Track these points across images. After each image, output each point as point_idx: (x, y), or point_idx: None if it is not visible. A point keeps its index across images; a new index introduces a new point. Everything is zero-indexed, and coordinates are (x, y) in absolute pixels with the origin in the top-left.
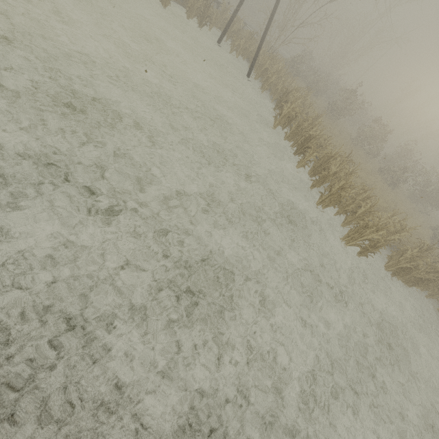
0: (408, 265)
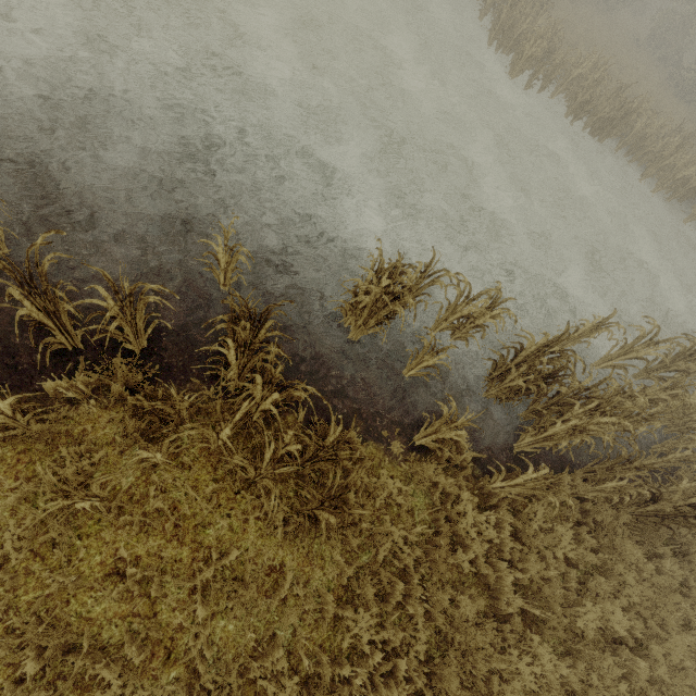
0: (585, 97)
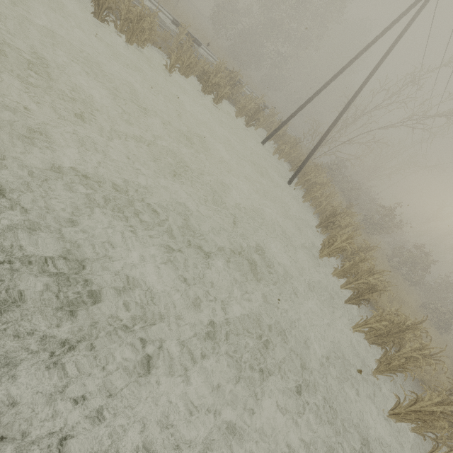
0: None
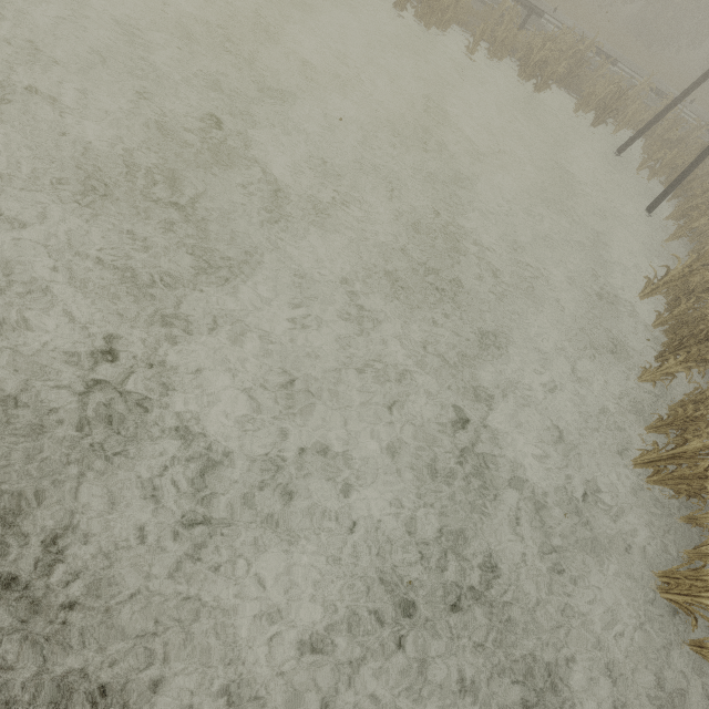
0: None
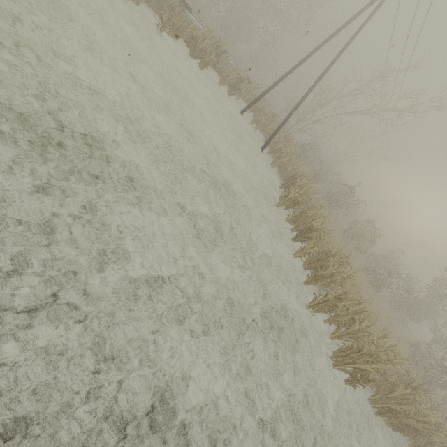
0: (398, 408)
